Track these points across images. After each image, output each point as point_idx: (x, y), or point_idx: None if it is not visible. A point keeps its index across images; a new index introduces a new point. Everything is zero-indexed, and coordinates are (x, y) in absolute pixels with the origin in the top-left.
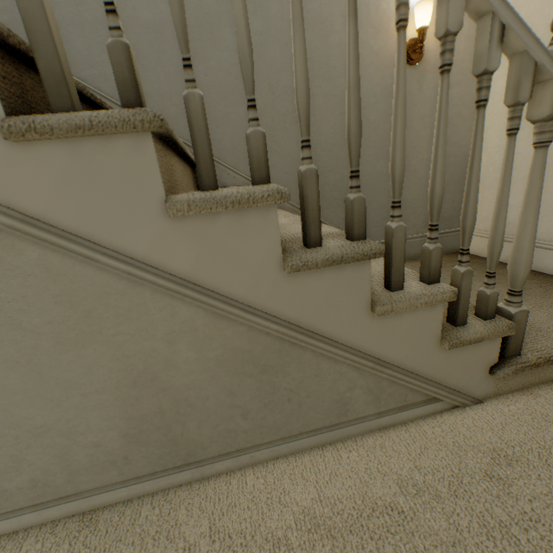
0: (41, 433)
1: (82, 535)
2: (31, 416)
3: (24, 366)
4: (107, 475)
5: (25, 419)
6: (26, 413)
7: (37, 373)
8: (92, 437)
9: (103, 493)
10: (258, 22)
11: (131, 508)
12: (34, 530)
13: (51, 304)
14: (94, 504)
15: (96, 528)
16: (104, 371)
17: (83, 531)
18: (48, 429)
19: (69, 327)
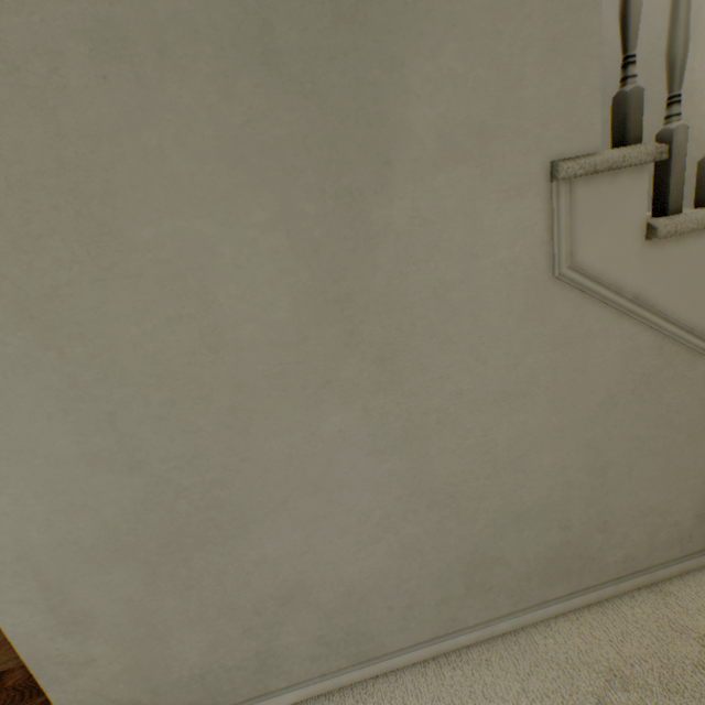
0: (646, 513)
1: (669, 601)
2: (646, 499)
3: (659, 457)
4: (671, 552)
5: (642, 501)
6: (644, 496)
7: (665, 462)
8: (675, 517)
9: (662, 569)
10: (605, 111)
11: (690, 581)
12: (615, 600)
13: (695, 406)
14: (652, 578)
15: (676, 596)
16: (704, 459)
17: (666, 599)
18: (652, 509)
19: (698, 424)
